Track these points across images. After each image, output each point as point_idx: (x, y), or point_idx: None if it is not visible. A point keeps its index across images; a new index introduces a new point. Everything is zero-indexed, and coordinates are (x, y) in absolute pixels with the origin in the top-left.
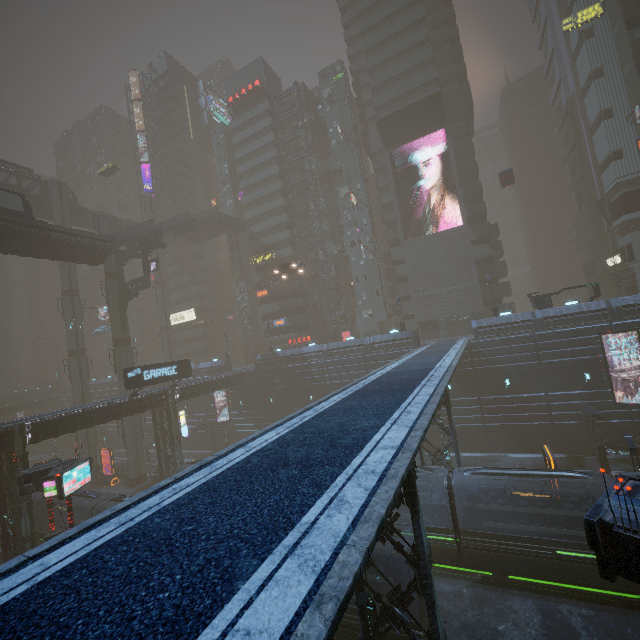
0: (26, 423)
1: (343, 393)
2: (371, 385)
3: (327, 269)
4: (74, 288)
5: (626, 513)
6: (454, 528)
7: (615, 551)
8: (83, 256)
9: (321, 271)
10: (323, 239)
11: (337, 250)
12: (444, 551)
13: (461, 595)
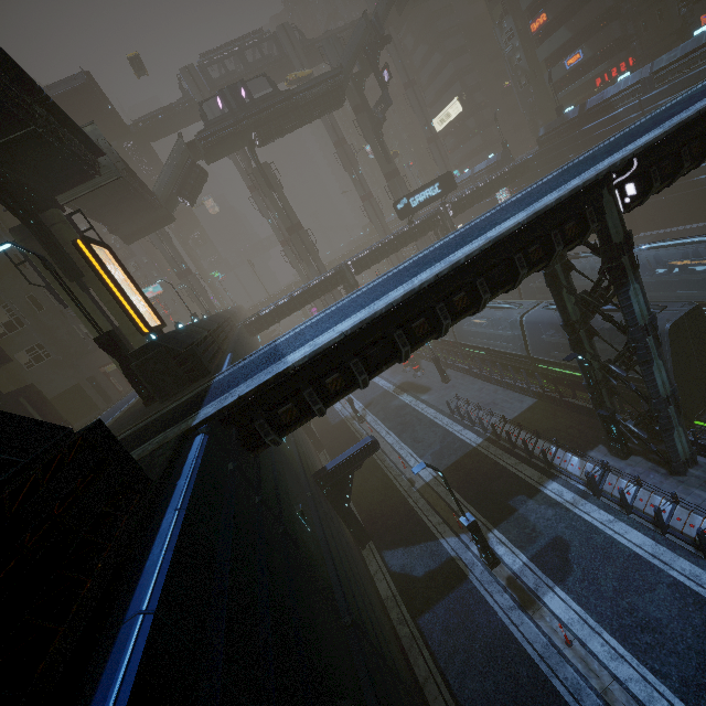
0: (350, 263)
1: (553, 174)
2: (601, 148)
3: None
4: (340, 137)
5: None
6: None
7: None
8: (327, 105)
9: None
10: None
11: None
12: None
13: None
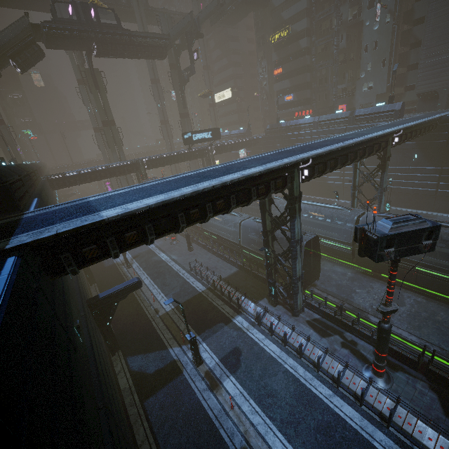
0: (144, 160)
1: (274, 151)
2: (297, 148)
3: (337, 40)
4: (156, 78)
5: (381, 228)
6: (353, 243)
7: (365, 243)
8: (154, 54)
9: (332, 43)
10: (339, 3)
11: (352, 15)
12: (343, 253)
13: (345, 274)
